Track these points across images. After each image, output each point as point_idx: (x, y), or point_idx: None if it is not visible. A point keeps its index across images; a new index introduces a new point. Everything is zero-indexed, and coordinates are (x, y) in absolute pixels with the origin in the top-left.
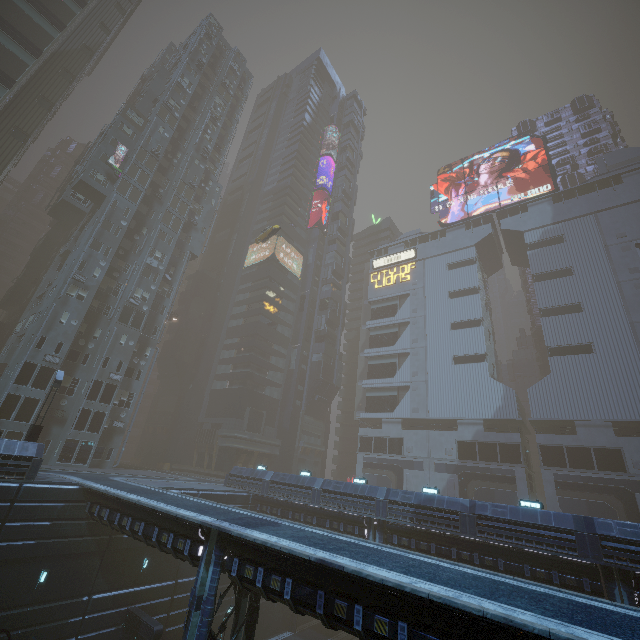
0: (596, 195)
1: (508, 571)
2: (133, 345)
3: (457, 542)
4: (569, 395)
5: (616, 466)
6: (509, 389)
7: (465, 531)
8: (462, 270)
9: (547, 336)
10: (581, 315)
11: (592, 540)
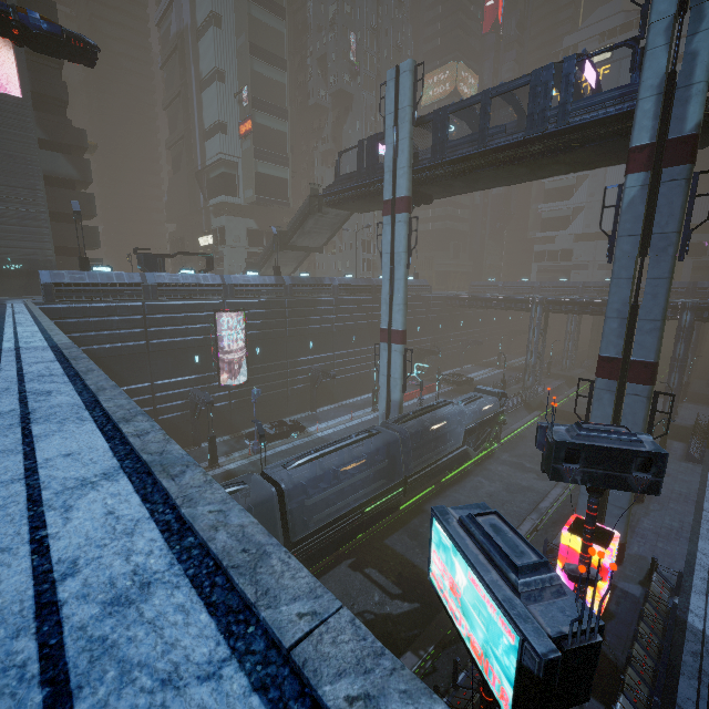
0: None
1: None
2: None
3: None
4: None
5: None
6: None
7: None
8: None
9: None
10: None
11: (693, 290)
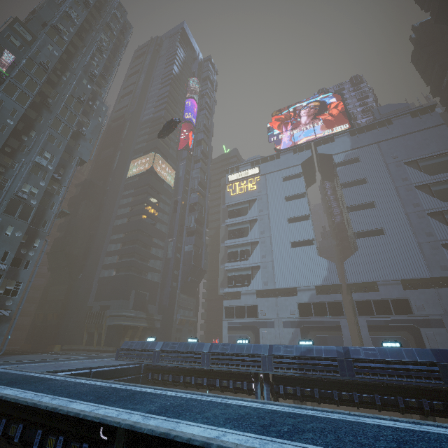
0: (377, 131)
1: (383, 404)
2: (20, 236)
3: (337, 385)
4: (372, 264)
5: (406, 310)
6: (331, 263)
7: (344, 374)
8: (293, 181)
9: (354, 224)
10: (375, 209)
11: None
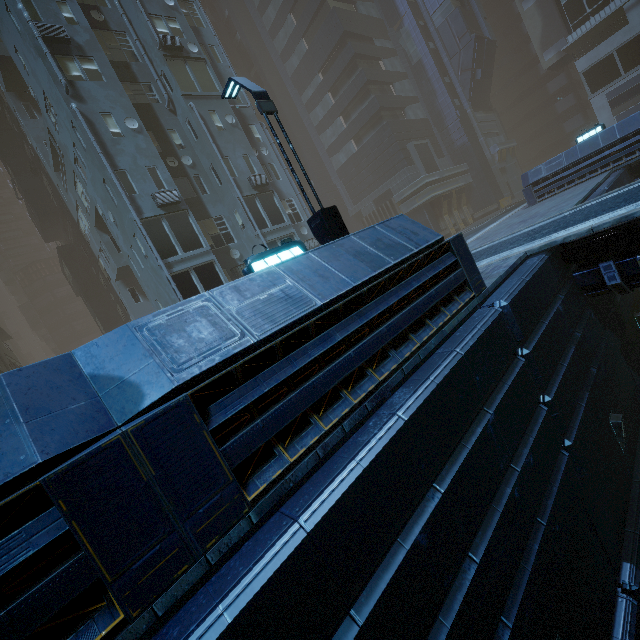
0: None
1: None
2: (235, 123)
3: None
4: None
5: None
6: None
7: None
8: None
9: None
10: None
11: None
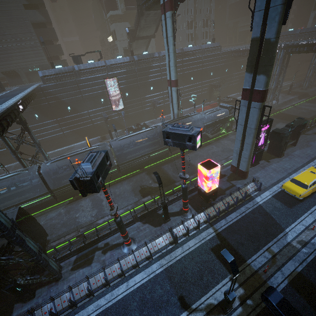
0: None
1: None
2: None
3: None
4: None
5: None
6: None
7: None
8: None
9: None
10: None
11: None
